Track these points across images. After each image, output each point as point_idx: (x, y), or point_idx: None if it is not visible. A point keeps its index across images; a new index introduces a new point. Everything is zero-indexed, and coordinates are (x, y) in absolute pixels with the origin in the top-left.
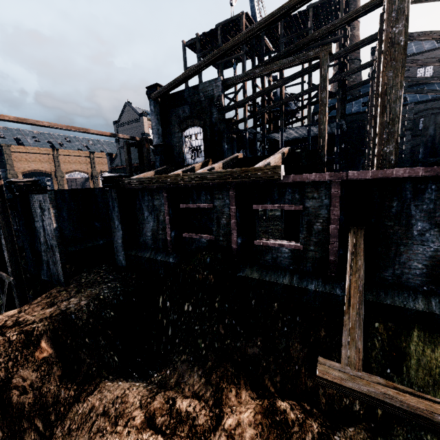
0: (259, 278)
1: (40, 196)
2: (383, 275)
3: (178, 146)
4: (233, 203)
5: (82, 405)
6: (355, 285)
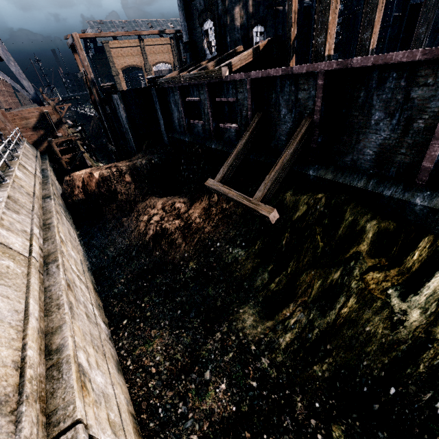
0: (221, 149)
1: (115, 96)
2: (271, 145)
3: (200, 42)
4: (208, 97)
5: (143, 203)
6: (238, 148)
